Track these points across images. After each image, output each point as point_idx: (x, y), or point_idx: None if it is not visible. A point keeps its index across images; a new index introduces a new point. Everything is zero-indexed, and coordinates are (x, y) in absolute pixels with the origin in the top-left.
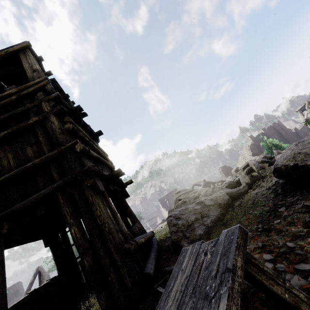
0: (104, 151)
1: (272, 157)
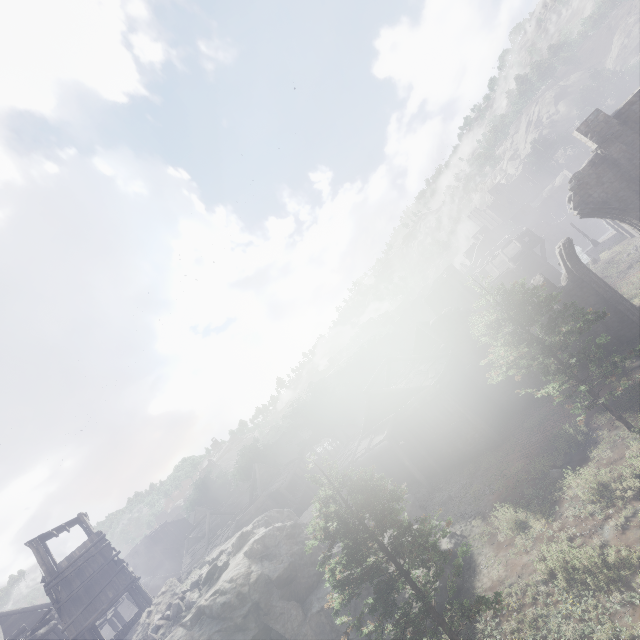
0: (111, 559)
1: (190, 603)
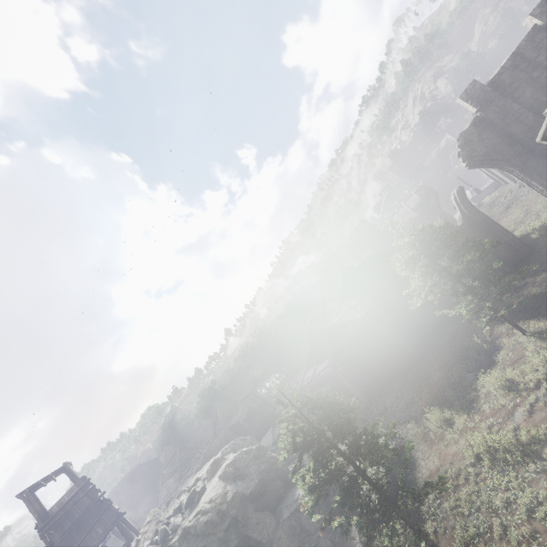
0: (97, 499)
1: (175, 527)
